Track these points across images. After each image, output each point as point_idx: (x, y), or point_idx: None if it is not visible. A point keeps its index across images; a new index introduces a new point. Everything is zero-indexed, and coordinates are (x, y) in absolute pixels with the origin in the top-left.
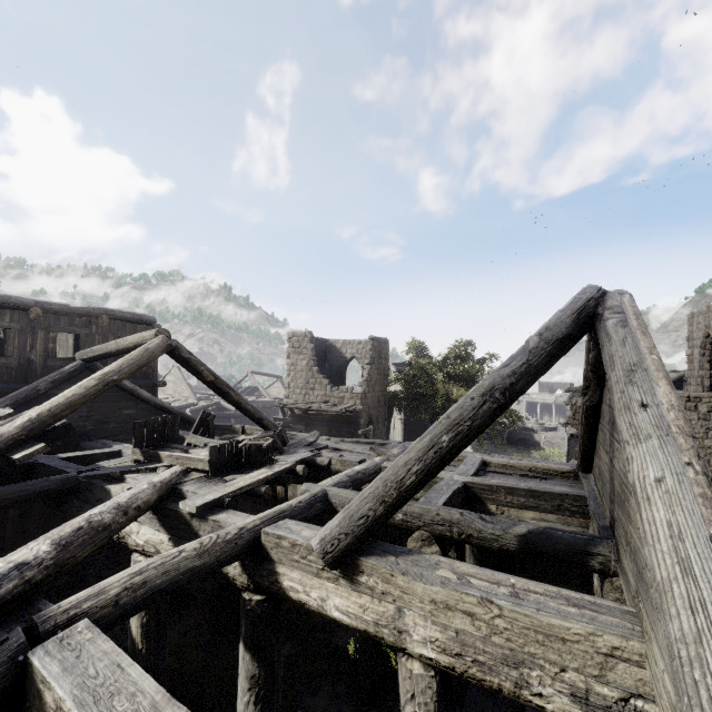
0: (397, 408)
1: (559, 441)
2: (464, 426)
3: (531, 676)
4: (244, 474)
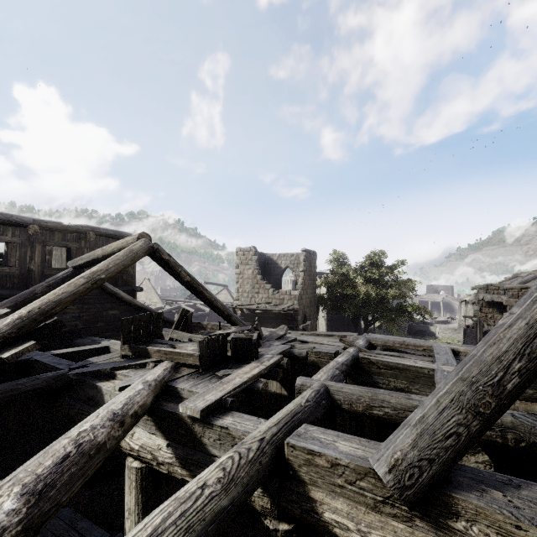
0: (320, 308)
1: (451, 331)
2: None
3: None
4: (234, 368)
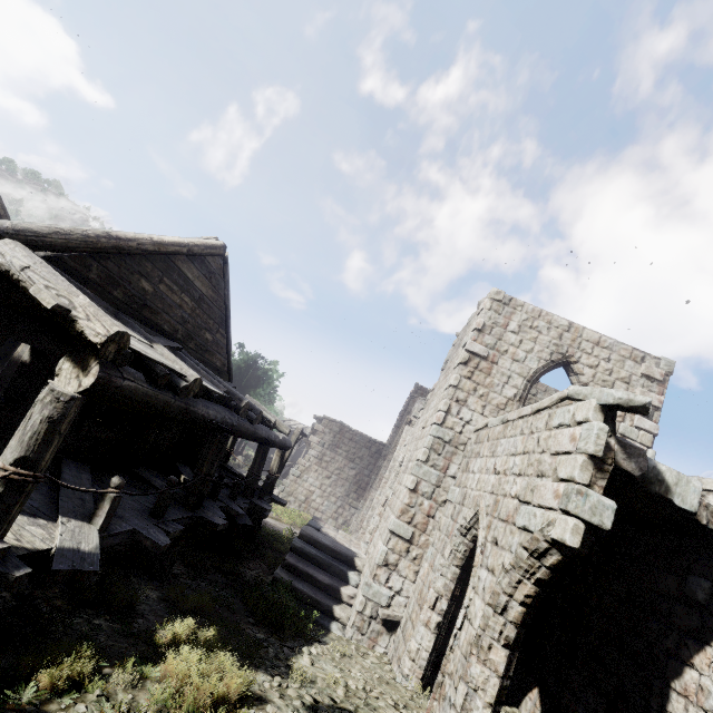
0: None
1: None
2: None
3: None
4: None
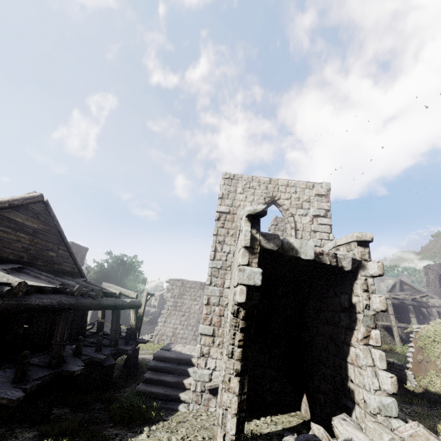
0: None
1: None
2: None
3: None
4: None
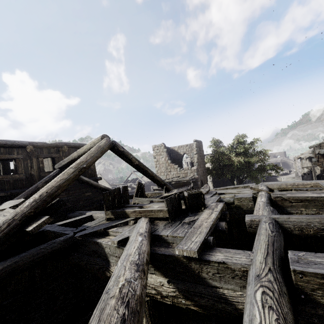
0: (207, 176)
1: (291, 179)
2: None
3: None
4: (193, 216)
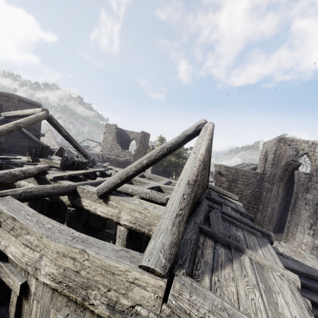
0: None
1: None
2: (152, 158)
3: (153, 228)
4: (74, 171)
